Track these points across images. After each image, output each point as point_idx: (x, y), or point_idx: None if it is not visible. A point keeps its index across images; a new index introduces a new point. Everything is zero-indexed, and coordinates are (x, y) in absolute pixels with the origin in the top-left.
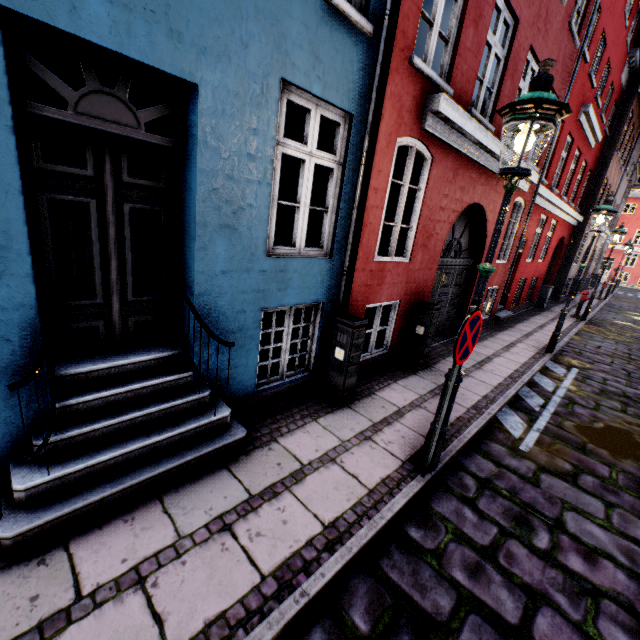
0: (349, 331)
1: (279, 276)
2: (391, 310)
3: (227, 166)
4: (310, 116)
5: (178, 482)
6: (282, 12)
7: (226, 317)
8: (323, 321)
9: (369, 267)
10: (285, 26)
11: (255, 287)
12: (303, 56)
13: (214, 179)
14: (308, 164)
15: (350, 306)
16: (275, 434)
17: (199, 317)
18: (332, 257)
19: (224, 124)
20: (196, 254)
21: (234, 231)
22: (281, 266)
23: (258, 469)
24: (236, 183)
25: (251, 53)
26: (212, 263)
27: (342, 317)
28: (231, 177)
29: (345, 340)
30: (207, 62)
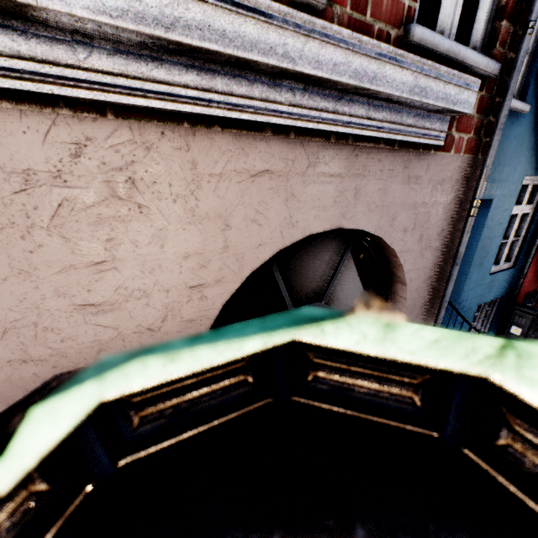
0: (528, 317)
1: (490, 285)
2: (533, 292)
3: (490, 233)
4: (527, 188)
5: None
6: (535, 142)
7: (464, 312)
8: (499, 307)
9: (534, 268)
10: (534, 149)
11: (479, 293)
12: (537, 159)
13: (483, 242)
14: (518, 215)
15: (517, 296)
16: None
17: (462, 316)
18: (515, 266)
19: (495, 212)
20: (465, 282)
21: (481, 266)
22: (492, 279)
23: None
24: (490, 240)
25: (516, 171)
26: (469, 285)
27: (520, 306)
28: (489, 238)
29: (523, 322)
30: (499, 186)
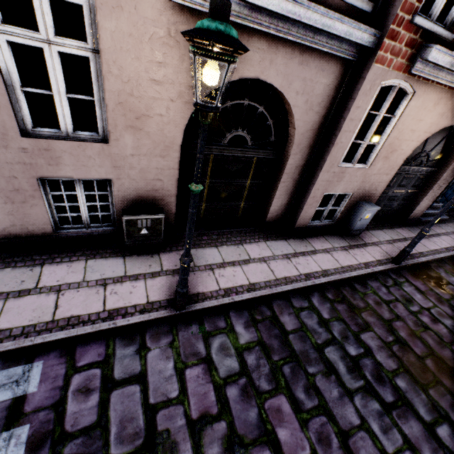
0: None
1: None
2: None
3: None
4: None
5: (436, 223)
6: None
7: None
8: None
9: None
10: None
11: None
12: None
13: None
14: None
15: None
16: (450, 221)
17: None
18: None
19: None
20: None
21: None
22: None
23: (453, 226)
24: None
25: None
26: None
27: None
28: None
29: None
30: None
